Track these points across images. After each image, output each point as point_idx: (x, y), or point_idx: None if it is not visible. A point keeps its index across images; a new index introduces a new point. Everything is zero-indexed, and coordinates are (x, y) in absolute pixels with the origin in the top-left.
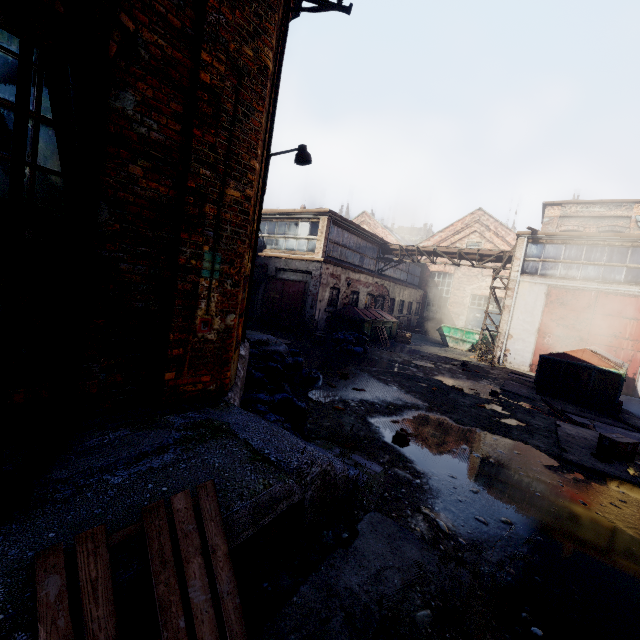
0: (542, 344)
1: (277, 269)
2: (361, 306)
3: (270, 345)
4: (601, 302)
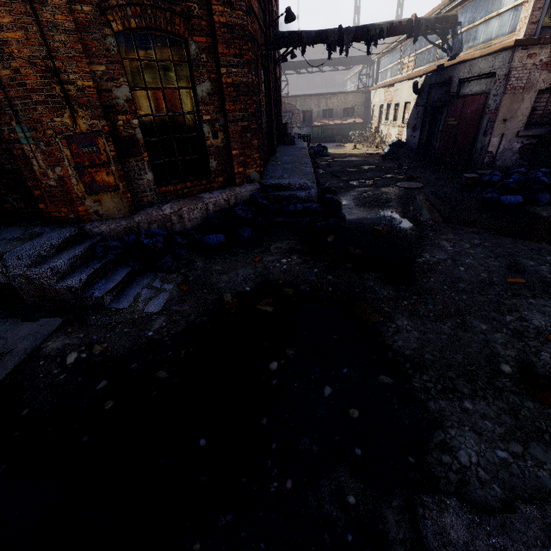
0: None
1: (460, 81)
2: None
3: (292, 190)
4: None
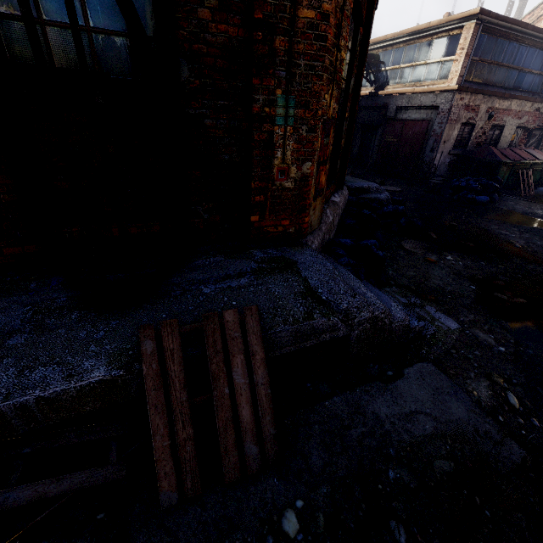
0: None
1: (397, 108)
2: (503, 145)
3: (371, 193)
4: None
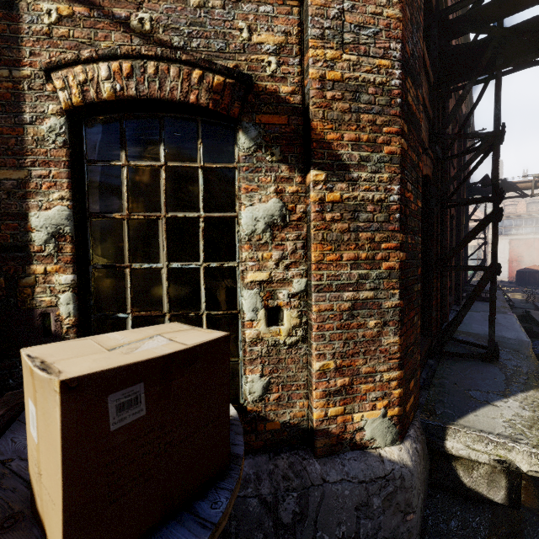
0: (512, 266)
1: None
2: None
3: None
4: (537, 243)
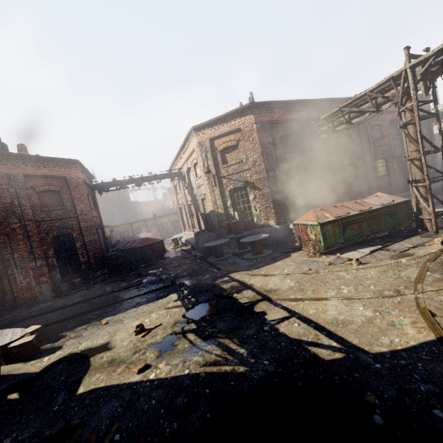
0: None
1: None
2: None
3: None
4: None
